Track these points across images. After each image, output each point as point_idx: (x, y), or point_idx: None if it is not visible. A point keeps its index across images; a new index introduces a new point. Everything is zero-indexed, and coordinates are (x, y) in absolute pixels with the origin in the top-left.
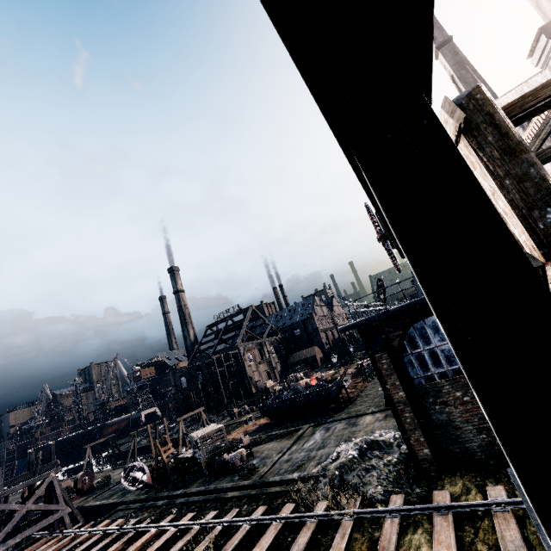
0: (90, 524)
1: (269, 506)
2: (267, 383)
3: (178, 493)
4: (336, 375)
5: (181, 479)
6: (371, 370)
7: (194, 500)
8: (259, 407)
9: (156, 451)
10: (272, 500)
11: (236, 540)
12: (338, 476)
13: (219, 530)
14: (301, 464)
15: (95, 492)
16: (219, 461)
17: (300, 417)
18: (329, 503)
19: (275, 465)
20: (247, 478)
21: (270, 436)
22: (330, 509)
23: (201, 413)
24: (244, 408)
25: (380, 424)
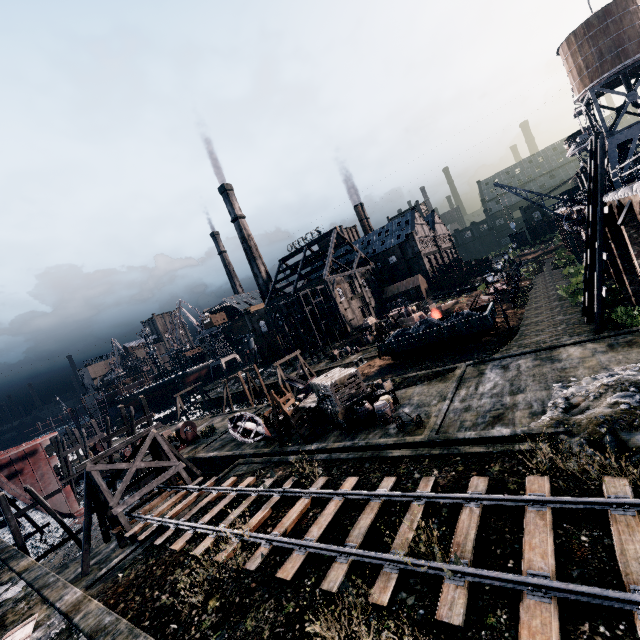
0: (213, 481)
1: (482, 475)
2: (368, 320)
3: (314, 449)
4: (458, 306)
5: (310, 433)
6: (516, 295)
7: (340, 458)
8: (379, 346)
9: (273, 403)
10: (480, 465)
11: (469, 530)
12: (608, 435)
13: (420, 509)
14: (498, 415)
15: (201, 441)
16: (362, 412)
17: (440, 355)
18: (628, 480)
19: (448, 415)
20: (411, 432)
21: (408, 378)
22: (632, 489)
23: (298, 357)
24: (346, 349)
25: (609, 357)
